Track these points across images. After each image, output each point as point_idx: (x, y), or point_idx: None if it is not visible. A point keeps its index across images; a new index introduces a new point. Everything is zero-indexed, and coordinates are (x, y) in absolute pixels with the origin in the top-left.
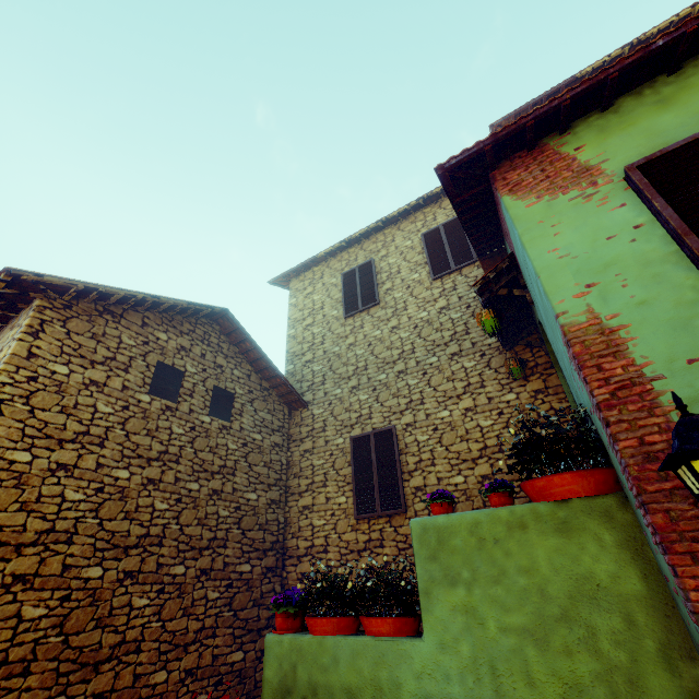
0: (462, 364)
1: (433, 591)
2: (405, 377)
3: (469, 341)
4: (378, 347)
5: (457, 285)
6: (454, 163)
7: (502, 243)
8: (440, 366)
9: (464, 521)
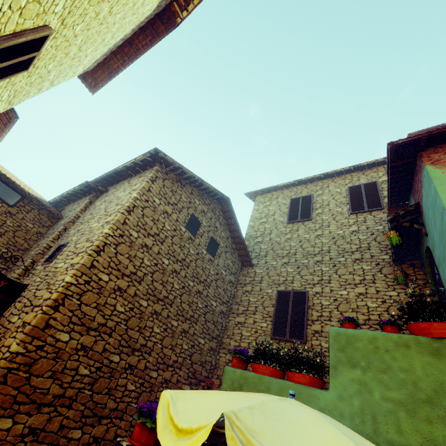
0: (361, 266)
1: (339, 367)
2: (320, 265)
3: (369, 254)
4: (305, 244)
5: (366, 220)
6: (400, 142)
7: (408, 199)
8: (346, 264)
9: (366, 335)
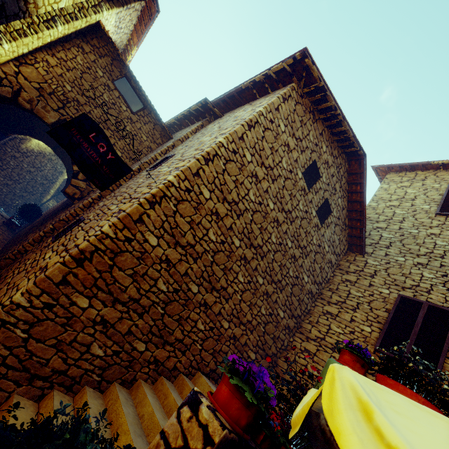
0: None
1: None
2: None
3: None
4: None
5: None
6: None
7: None
8: None
9: None
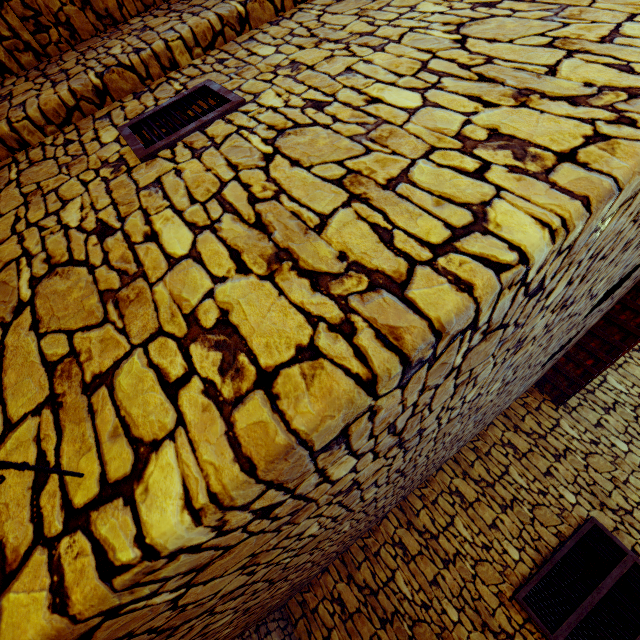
0: None
1: None
2: None
3: None
4: None
5: None
6: None
7: None
8: None
9: None
